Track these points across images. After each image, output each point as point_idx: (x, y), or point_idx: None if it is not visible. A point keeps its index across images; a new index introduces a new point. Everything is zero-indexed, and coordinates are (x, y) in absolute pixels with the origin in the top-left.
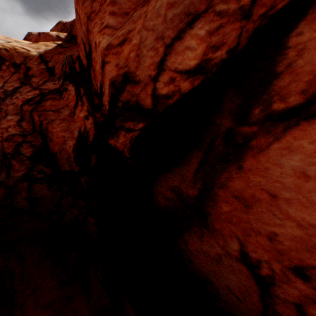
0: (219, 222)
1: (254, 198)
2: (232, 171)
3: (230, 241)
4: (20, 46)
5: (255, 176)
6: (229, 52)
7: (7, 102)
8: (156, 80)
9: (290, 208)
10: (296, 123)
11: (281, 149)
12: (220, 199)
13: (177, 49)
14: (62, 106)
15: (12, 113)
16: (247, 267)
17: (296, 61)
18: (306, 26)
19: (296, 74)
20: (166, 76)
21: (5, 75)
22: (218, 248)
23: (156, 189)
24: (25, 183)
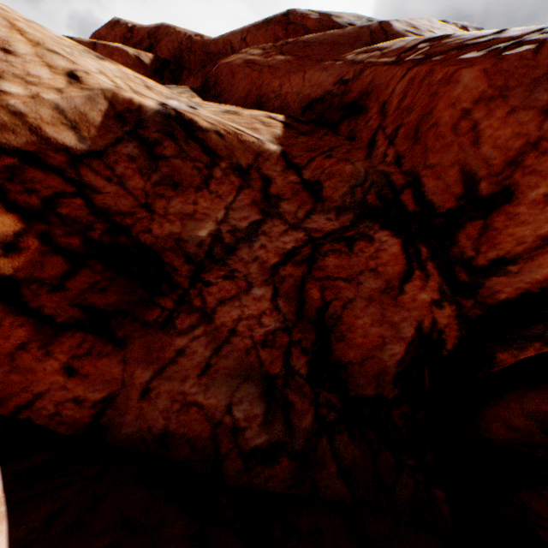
0: None
1: None
2: None
3: None
4: (222, 120)
5: None
6: None
7: (242, 255)
8: None
9: None
10: None
11: None
12: None
13: None
14: (357, 270)
15: (259, 282)
16: None
17: None
18: None
19: None
20: None
21: (223, 192)
22: None
23: (491, 412)
24: (323, 440)
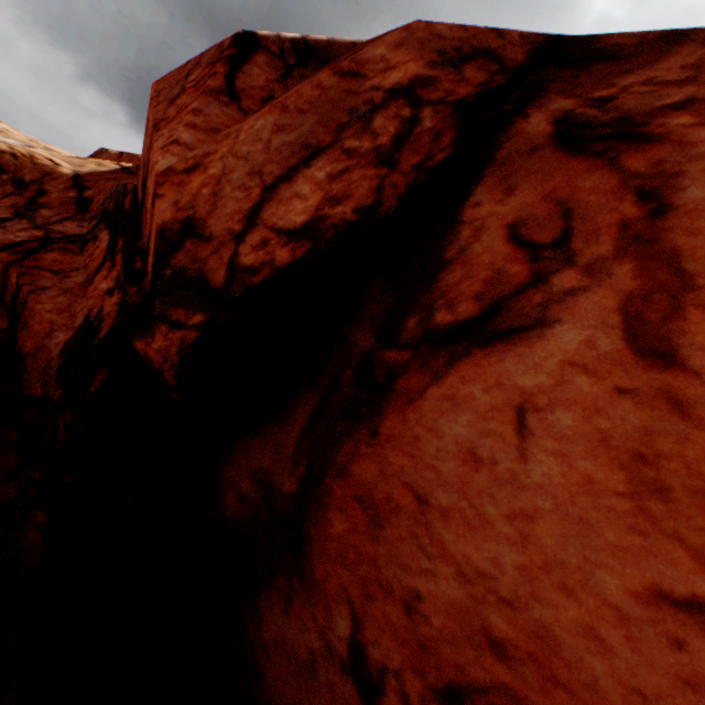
0: (324, 561)
1: (390, 503)
2: (362, 440)
3: (336, 613)
4: (49, 156)
5: (397, 453)
6: (361, 212)
7: None
8: (241, 240)
9: (447, 531)
10: (466, 350)
11: (442, 399)
12: (333, 502)
13: (282, 195)
14: (77, 267)
15: None
16: (359, 690)
17: (472, 246)
18: (486, 195)
19: (471, 266)
20: (258, 236)
21: None
22: (315, 632)
23: (227, 473)
24: None
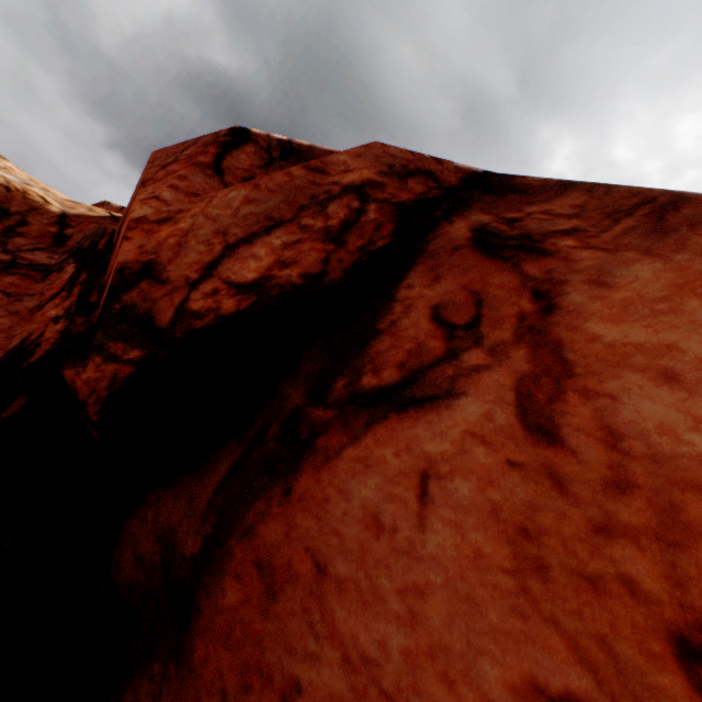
0: (208, 639)
1: (289, 570)
2: (274, 498)
3: None
4: (44, 195)
5: (306, 514)
6: (307, 277)
7: None
8: (195, 287)
9: (340, 606)
10: (384, 414)
11: (356, 460)
12: (232, 567)
13: (241, 254)
14: (33, 292)
15: None
16: None
17: (402, 320)
18: (418, 280)
19: (399, 338)
20: (211, 285)
21: None
22: None
23: (130, 527)
24: None
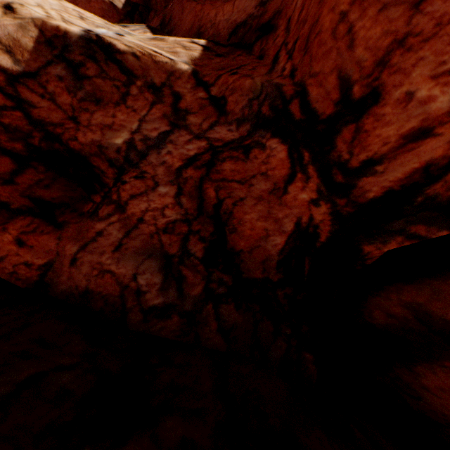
0: None
1: None
2: None
3: None
4: (145, 45)
5: None
6: None
7: (151, 160)
8: None
9: None
10: None
11: None
12: None
13: None
14: (251, 174)
15: (164, 182)
16: None
17: None
18: None
19: None
20: None
21: (138, 107)
22: None
23: (374, 301)
24: (209, 306)
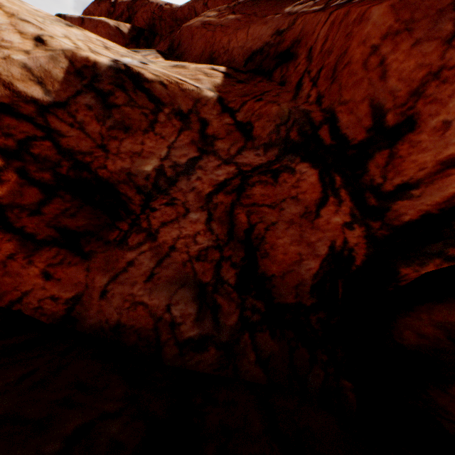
0: None
1: None
2: None
3: None
4: (169, 73)
5: None
6: None
7: (181, 186)
8: None
9: None
10: None
11: None
12: None
13: None
14: (281, 198)
15: (195, 208)
16: None
17: None
18: None
19: None
20: None
21: (166, 133)
22: None
23: (404, 321)
24: (246, 336)
